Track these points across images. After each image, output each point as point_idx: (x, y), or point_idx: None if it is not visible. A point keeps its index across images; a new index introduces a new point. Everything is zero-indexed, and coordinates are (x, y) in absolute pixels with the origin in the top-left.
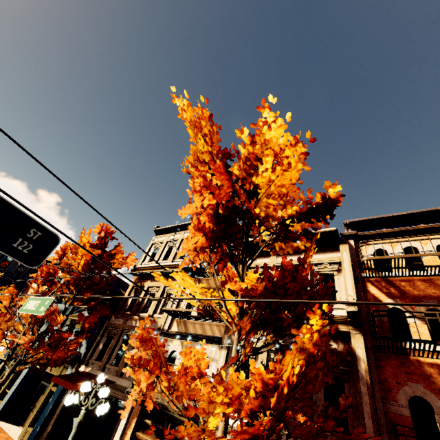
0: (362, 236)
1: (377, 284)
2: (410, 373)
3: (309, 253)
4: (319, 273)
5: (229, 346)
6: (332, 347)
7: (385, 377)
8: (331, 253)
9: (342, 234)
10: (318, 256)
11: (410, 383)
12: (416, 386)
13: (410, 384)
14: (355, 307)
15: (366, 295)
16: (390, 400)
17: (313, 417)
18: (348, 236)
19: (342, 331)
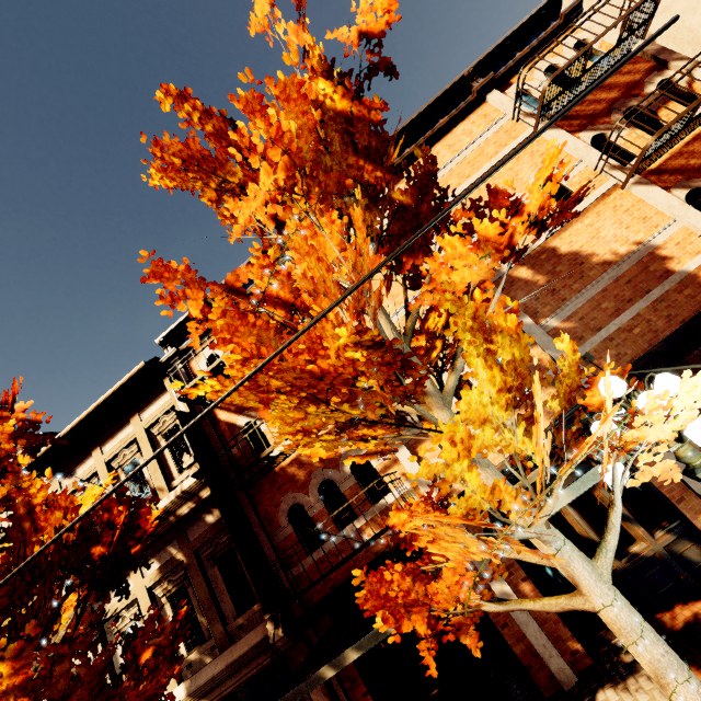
0: (188, 349)
1: (224, 405)
2: (281, 487)
3: (25, 495)
4: (162, 434)
5: (102, 631)
6: (209, 522)
7: (265, 510)
8: (163, 396)
9: (162, 362)
10: (151, 412)
11: (284, 498)
12: (288, 497)
13: (283, 499)
14: (197, 465)
15: (219, 427)
16: (276, 530)
17: (226, 616)
18: (171, 360)
19: (207, 497)
